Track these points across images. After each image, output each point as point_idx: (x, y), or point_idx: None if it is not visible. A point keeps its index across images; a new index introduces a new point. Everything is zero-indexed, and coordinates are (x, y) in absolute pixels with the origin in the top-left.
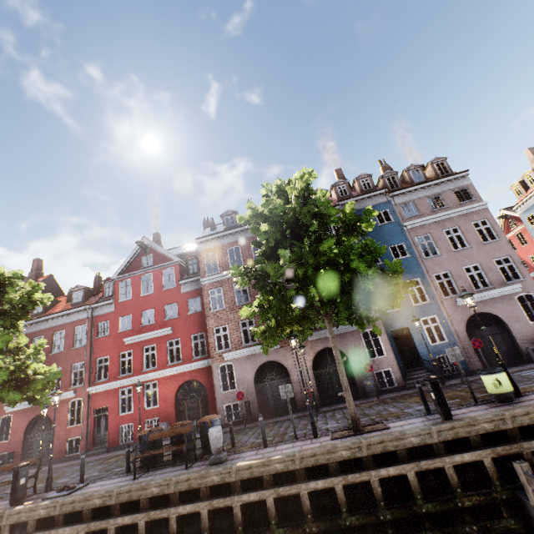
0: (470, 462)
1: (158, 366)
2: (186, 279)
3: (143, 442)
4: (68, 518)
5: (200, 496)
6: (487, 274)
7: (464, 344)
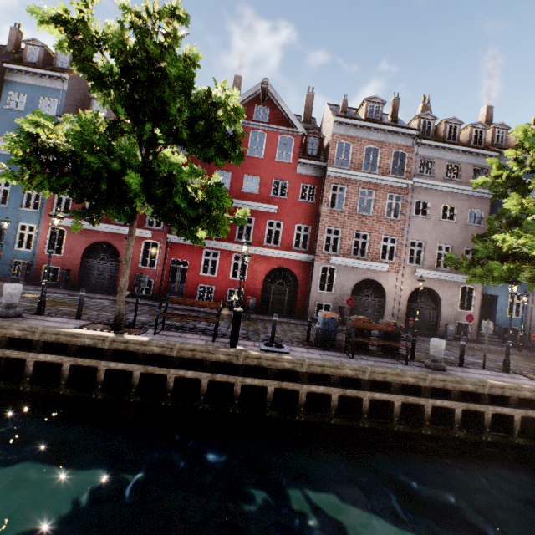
0: None
1: (253, 242)
2: (307, 160)
3: (328, 324)
4: (309, 377)
5: (451, 396)
6: None
7: (531, 324)
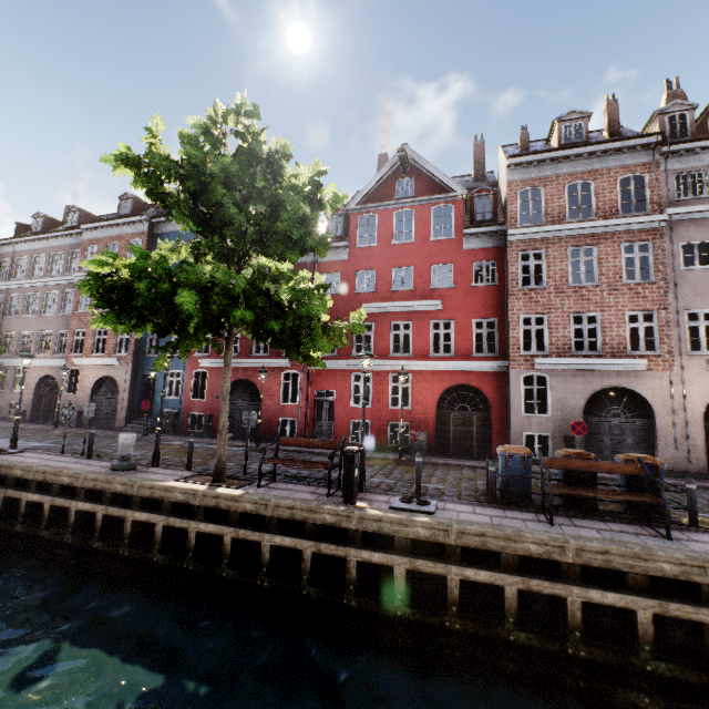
0: None
1: (414, 354)
2: (476, 228)
3: (512, 465)
4: (464, 553)
5: None
6: None
7: None
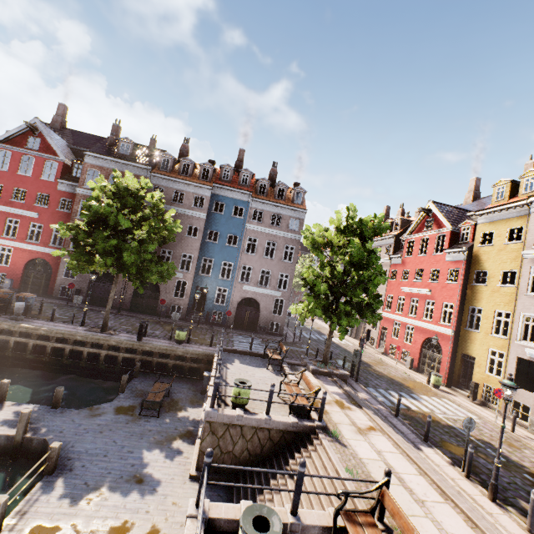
0: (134, 358)
1: (17, 238)
2: (65, 181)
3: None
4: None
5: None
6: (271, 279)
7: (232, 310)
